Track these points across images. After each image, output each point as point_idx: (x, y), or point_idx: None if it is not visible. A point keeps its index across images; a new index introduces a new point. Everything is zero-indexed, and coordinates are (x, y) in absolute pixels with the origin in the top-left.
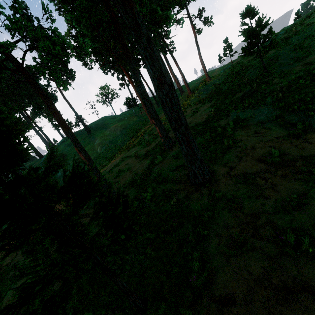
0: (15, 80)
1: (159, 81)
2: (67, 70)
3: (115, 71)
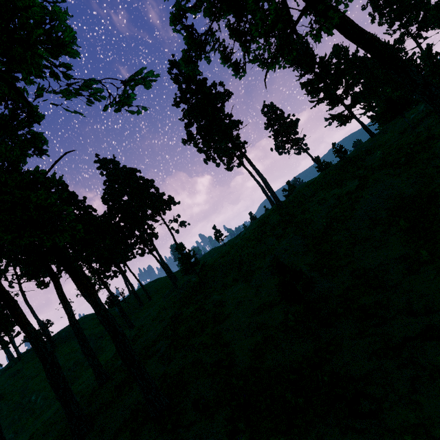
0: None
1: (43, 362)
2: None
3: None
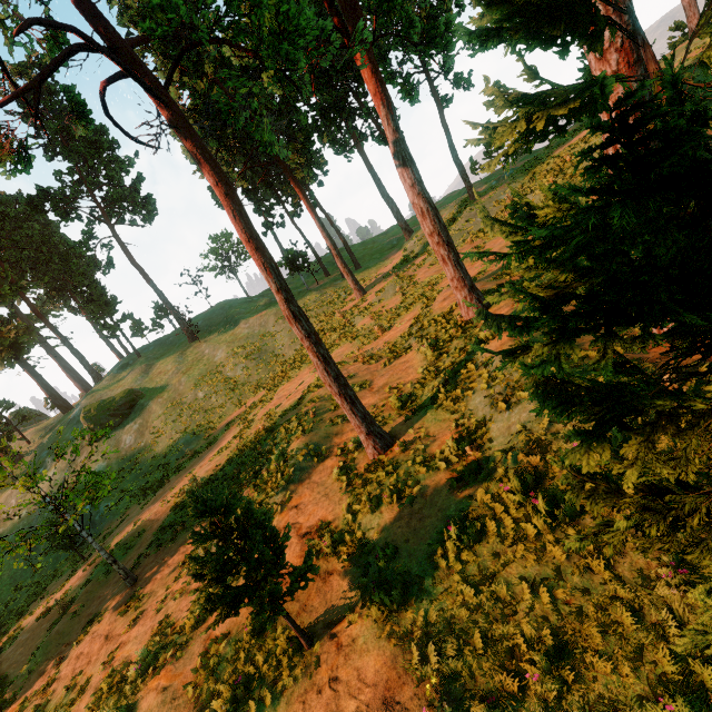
0: (1, 228)
1: (624, 57)
2: (137, 197)
3: (251, 197)
